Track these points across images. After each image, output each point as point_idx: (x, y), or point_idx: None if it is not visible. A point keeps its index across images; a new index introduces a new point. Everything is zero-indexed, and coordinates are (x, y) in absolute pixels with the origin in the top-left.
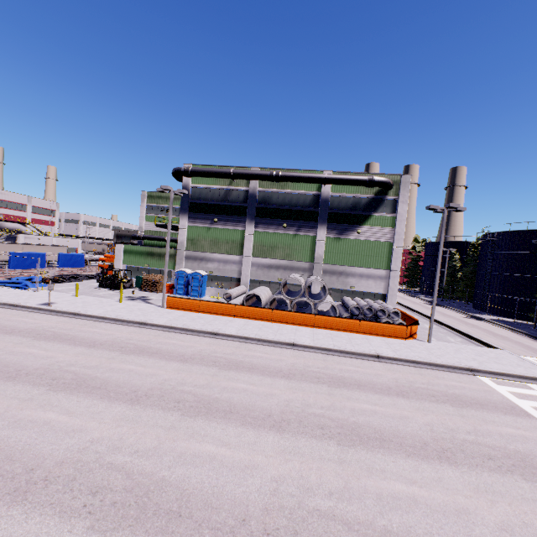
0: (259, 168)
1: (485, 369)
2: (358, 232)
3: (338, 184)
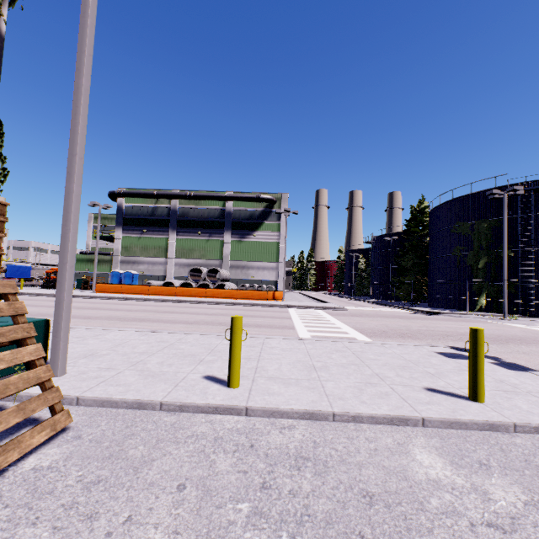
0: (178, 190)
1: (295, 305)
2: (254, 235)
3: (236, 200)
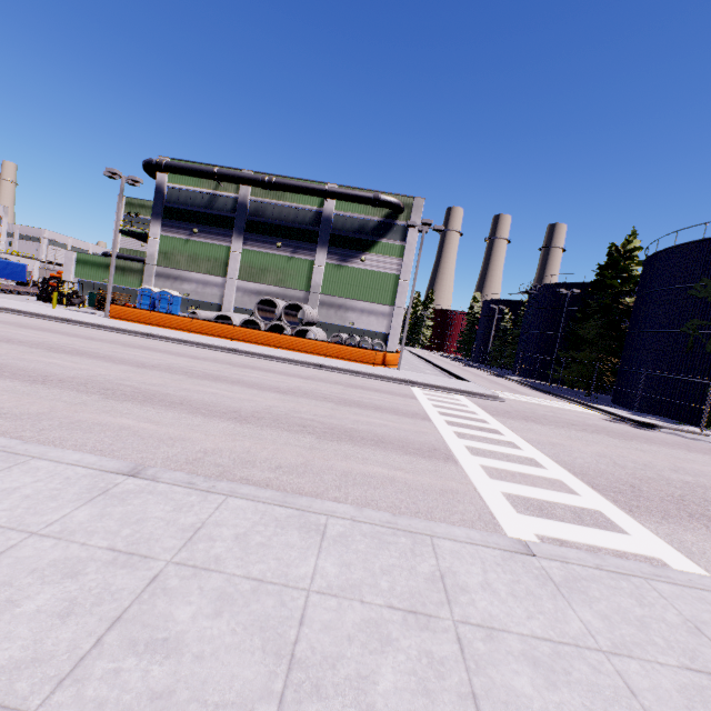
0: (253, 172)
1: (422, 382)
2: (362, 259)
3: (341, 199)
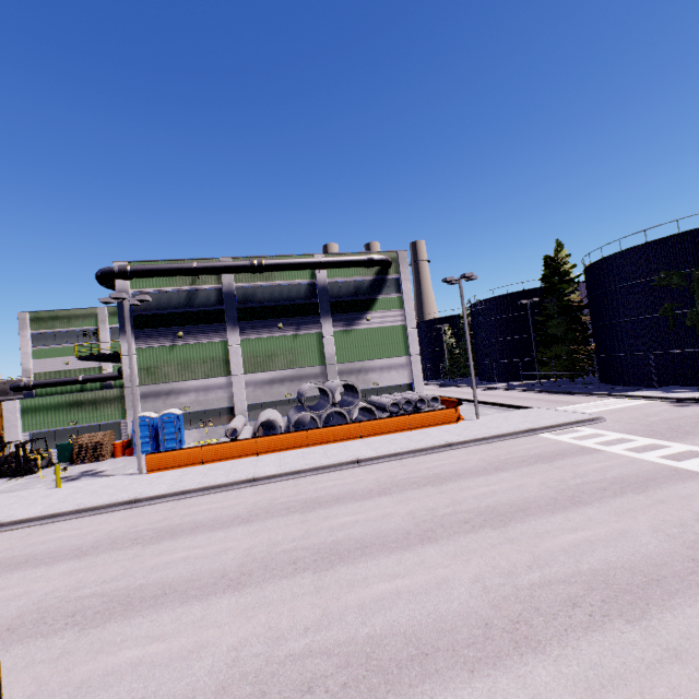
0: (231, 258)
1: (540, 426)
2: (368, 319)
3: (336, 267)
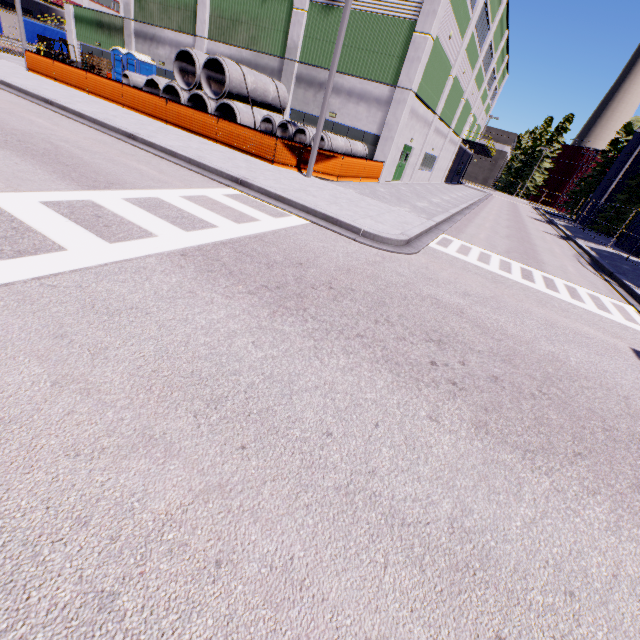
0: None
1: (260, 185)
2: None
3: None
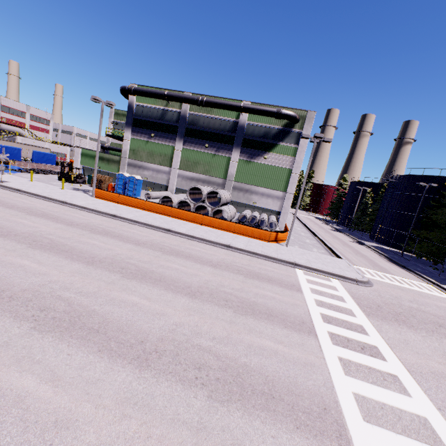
0: (191, 93)
1: (305, 265)
2: (265, 157)
3: (252, 113)
